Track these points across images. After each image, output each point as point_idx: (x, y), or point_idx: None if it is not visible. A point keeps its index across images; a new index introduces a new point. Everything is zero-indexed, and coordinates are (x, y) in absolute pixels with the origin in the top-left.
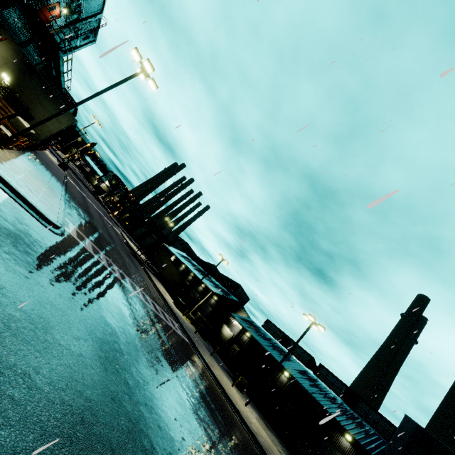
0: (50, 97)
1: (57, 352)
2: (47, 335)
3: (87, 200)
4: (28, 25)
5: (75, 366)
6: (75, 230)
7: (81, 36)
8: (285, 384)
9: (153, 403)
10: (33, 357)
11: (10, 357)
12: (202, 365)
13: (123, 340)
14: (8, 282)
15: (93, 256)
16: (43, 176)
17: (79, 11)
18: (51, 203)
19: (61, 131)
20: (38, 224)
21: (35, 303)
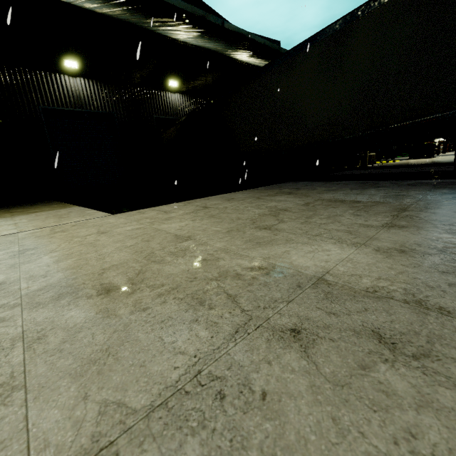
0: None
1: None
2: None
3: None
4: None
5: None
6: None
7: None
8: None
9: None
10: None
11: None
12: None
13: None
14: None
15: None
16: None
17: None
18: None
19: None
20: None
21: None
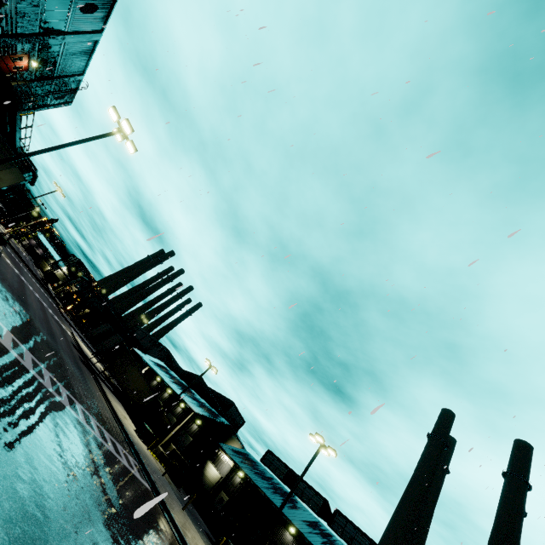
0: None
1: None
2: None
3: (26, 285)
4: None
5: None
6: None
7: (53, 95)
8: None
9: None
10: None
11: None
12: (166, 524)
13: (24, 476)
14: None
15: (10, 353)
16: None
17: (55, 68)
18: None
19: (2, 192)
20: None
21: None
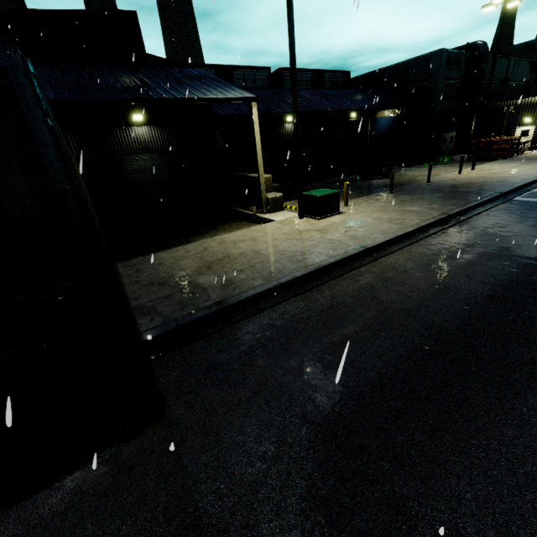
0: None
1: None
2: None
3: None
4: None
5: None
6: None
7: None
8: None
9: None
10: None
11: None
12: None
13: None
14: None
15: None
16: None
17: None
18: None
19: None
20: None
21: None
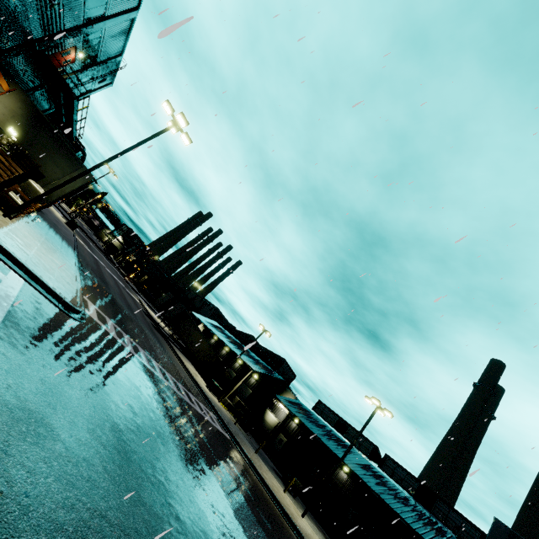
0: (64, 152)
1: (103, 491)
2: (90, 469)
3: (99, 263)
4: (38, 71)
5: (123, 506)
6: (94, 310)
7: (96, 79)
8: (345, 483)
9: (209, 538)
10: (81, 504)
11: (59, 512)
12: (249, 468)
13: (165, 455)
14: (41, 403)
15: (117, 341)
16: (54, 244)
17: (97, 54)
18: (68, 280)
19: None
20: (58, 312)
21: (71, 426)
